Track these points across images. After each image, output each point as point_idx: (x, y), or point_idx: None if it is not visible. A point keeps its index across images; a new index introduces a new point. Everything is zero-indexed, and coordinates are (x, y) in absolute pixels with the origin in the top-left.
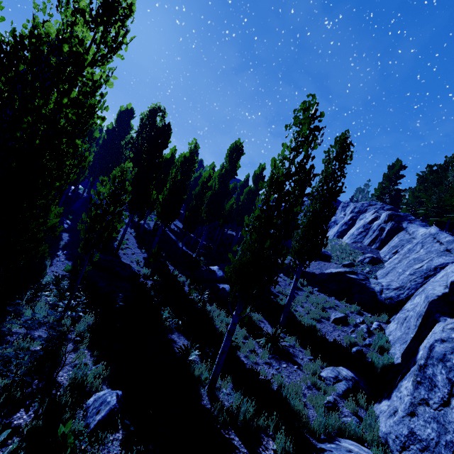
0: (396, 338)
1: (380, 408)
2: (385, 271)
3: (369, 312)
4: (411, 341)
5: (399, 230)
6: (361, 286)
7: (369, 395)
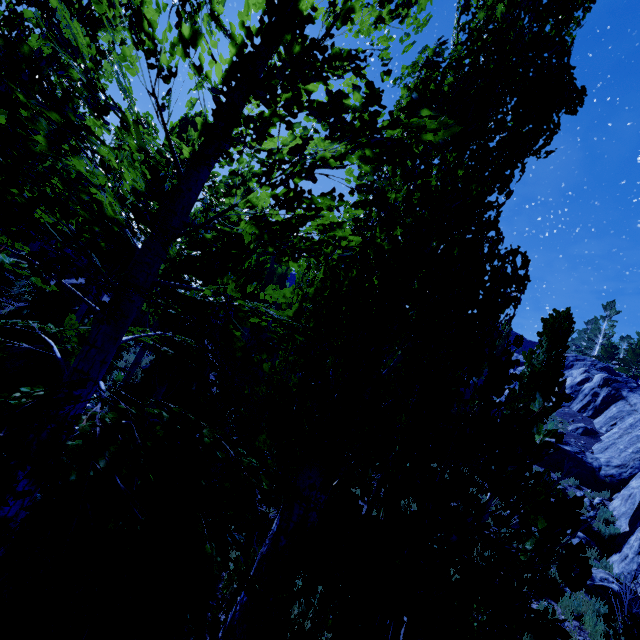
0: (621, 513)
1: (612, 560)
2: (603, 445)
3: (588, 488)
4: (637, 510)
5: (618, 398)
6: (577, 459)
7: (600, 553)
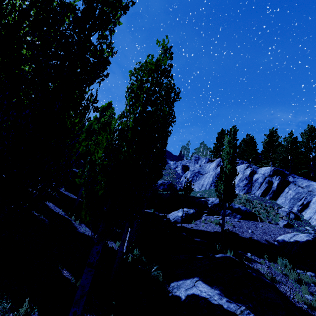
0: None
1: None
2: None
3: None
4: None
5: (287, 183)
6: None
7: None
